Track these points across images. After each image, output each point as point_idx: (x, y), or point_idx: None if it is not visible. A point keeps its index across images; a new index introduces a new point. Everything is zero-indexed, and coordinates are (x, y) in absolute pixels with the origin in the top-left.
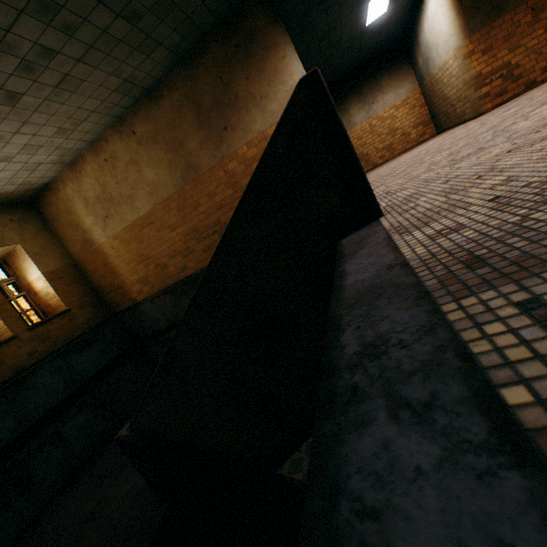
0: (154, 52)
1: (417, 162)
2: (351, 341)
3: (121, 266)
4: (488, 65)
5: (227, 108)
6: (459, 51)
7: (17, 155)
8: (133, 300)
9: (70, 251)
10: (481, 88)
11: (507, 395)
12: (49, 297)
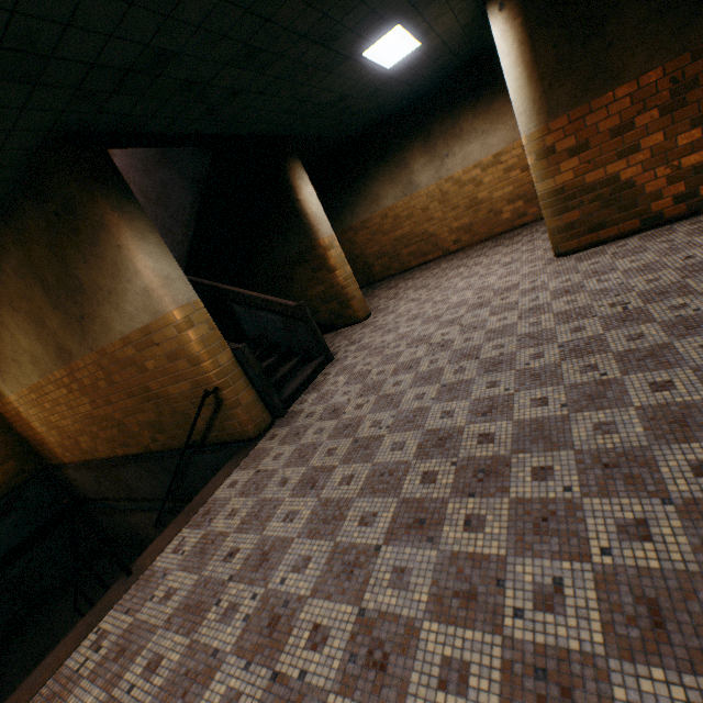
0: None
1: (301, 460)
2: None
3: (36, 424)
4: (578, 175)
5: (76, 292)
6: (530, 143)
7: None
8: (61, 459)
9: None
10: (563, 213)
11: None
12: None
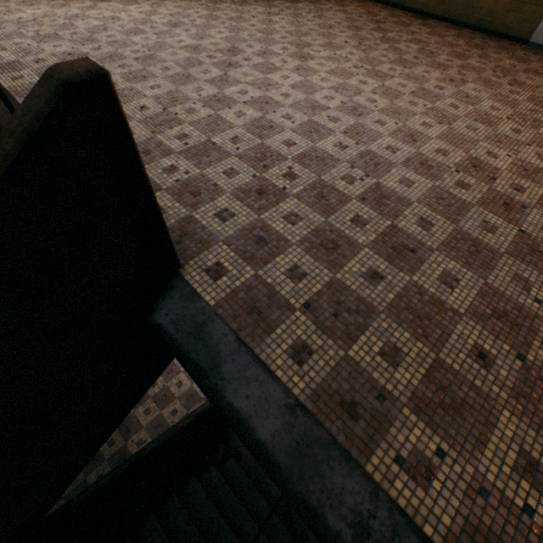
0: None
1: None
2: (340, 524)
3: None
4: None
5: None
6: None
7: None
8: None
9: None
10: None
11: (426, 530)
12: None
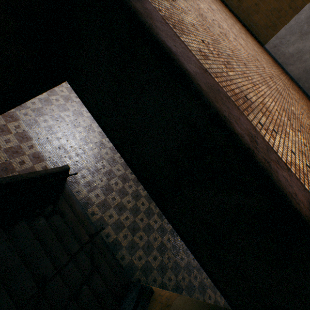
0: None
1: None
2: (242, 132)
3: None
4: None
5: None
6: None
7: None
8: None
9: None
10: None
11: (279, 155)
12: None
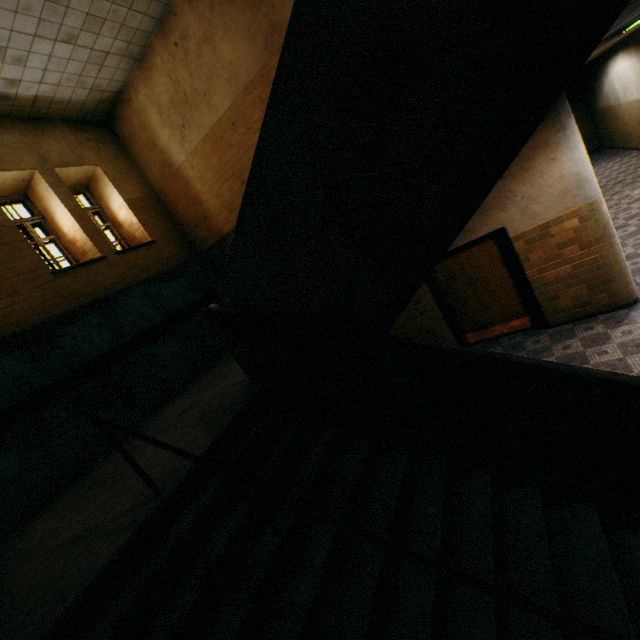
0: None
1: None
2: None
3: (203, 190)
4: None
5: None
6: None
7: (81, 34)
8: (219, 234)
9: (150, 180)
10: None
11: None
12: (133, 229)
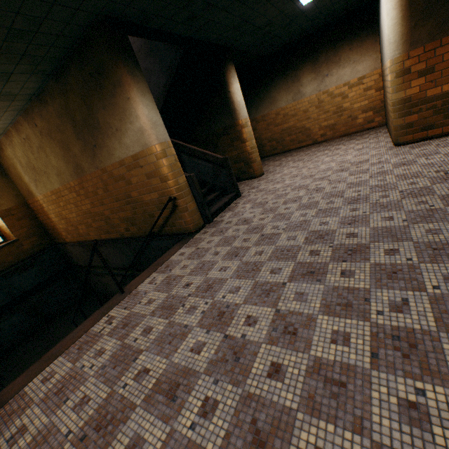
0: (11, 78)
1: (226, 244)
2: None
3: (52, 216)
4: (422, 90)
5: (94, 129)
6: (393, 65)
7: None
8: (64, 240)
9: (22, 193)
10: (406, 116)
11: None
12: (4, 228)
